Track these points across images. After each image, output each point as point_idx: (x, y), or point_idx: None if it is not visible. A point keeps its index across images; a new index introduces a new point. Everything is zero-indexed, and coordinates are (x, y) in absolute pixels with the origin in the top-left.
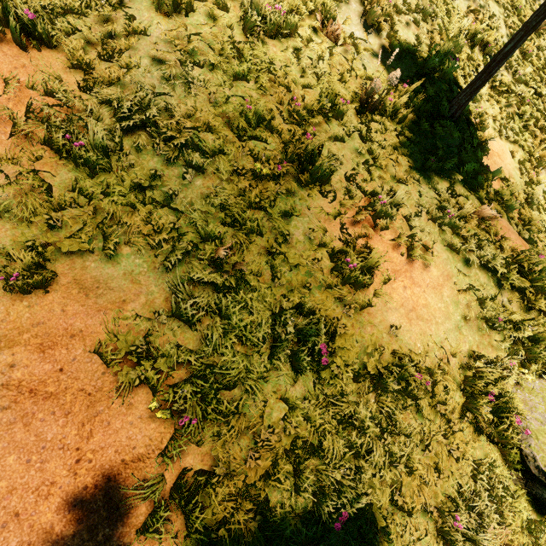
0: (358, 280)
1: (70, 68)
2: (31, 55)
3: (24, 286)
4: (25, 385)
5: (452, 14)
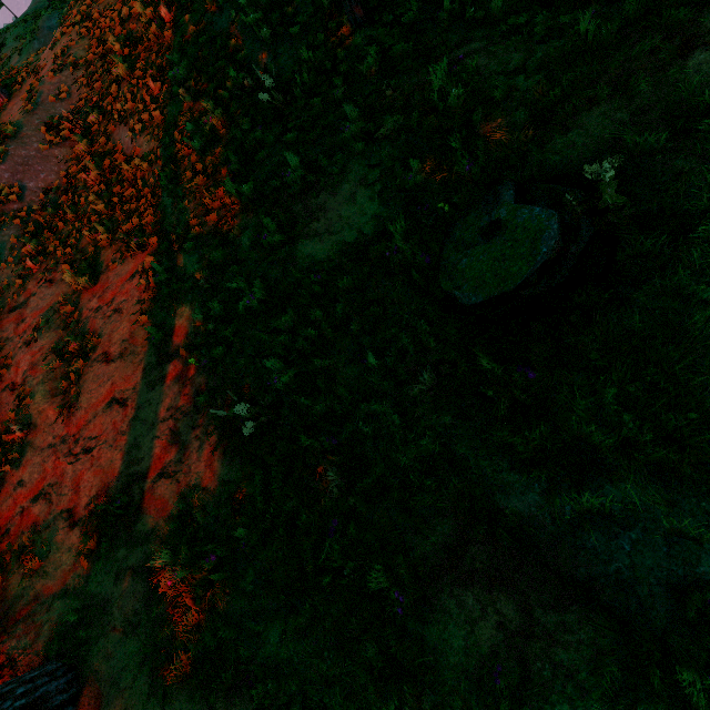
0: (271, 243)
1: (155, 248)
2: (146, 255)
3: (156, 340)
4: (167, 376)
5: None
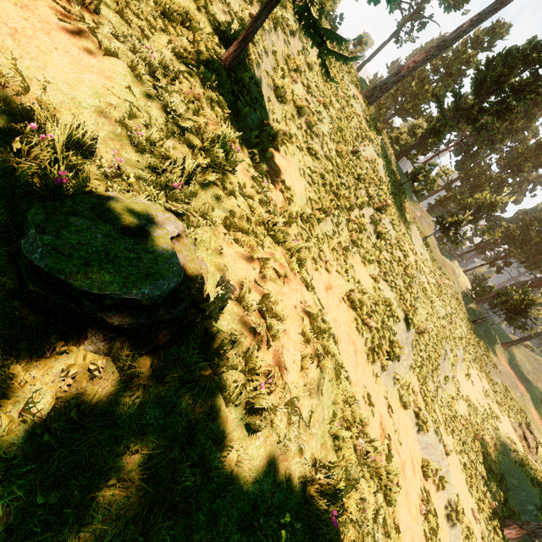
0: None
1: None
2: None
3: None
4: None
5: (287, 82)
